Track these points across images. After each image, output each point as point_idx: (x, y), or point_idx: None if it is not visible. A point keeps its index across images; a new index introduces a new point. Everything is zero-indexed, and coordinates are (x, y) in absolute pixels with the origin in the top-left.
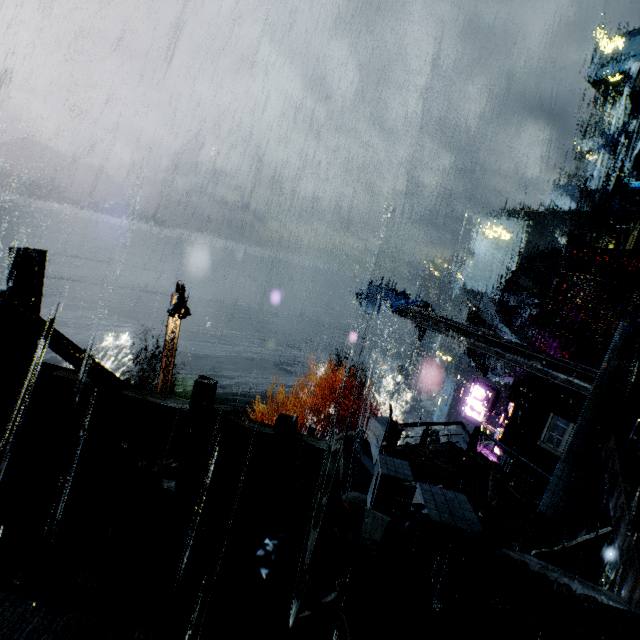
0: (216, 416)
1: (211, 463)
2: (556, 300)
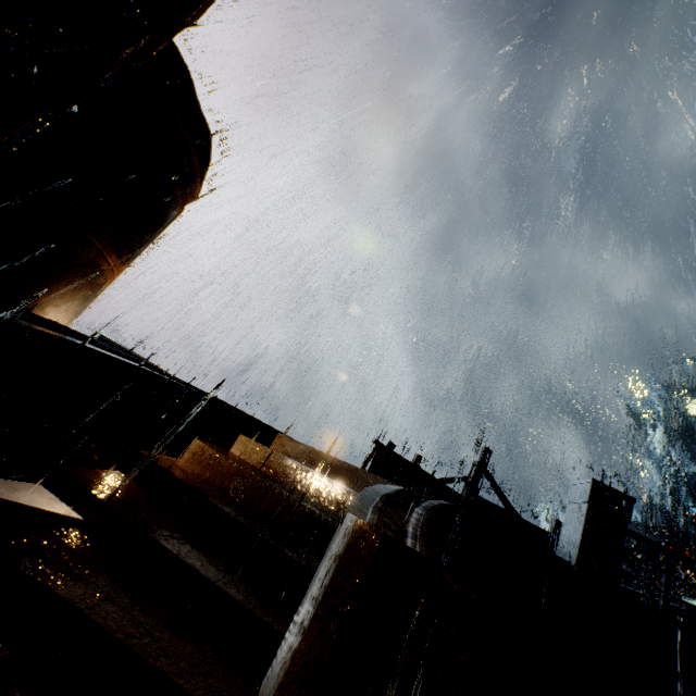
0: None
1: None
2: None
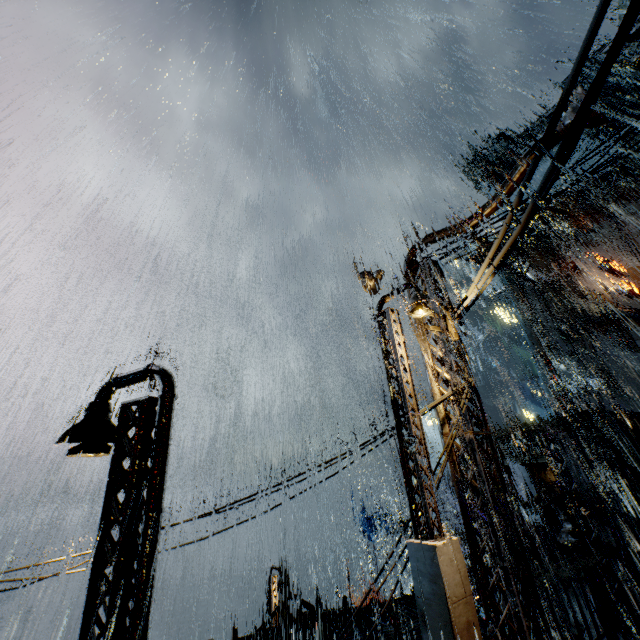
0: (352, 608)
1: (356, 628)
2: None
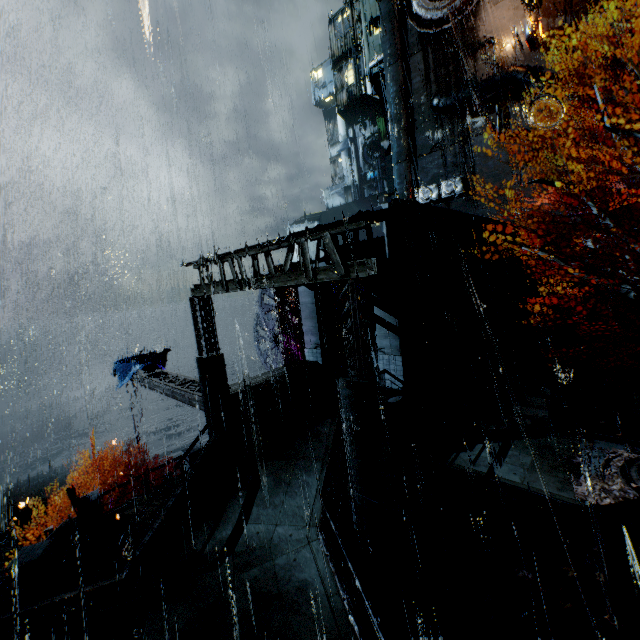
0: None
1: None
2: (281, 309)
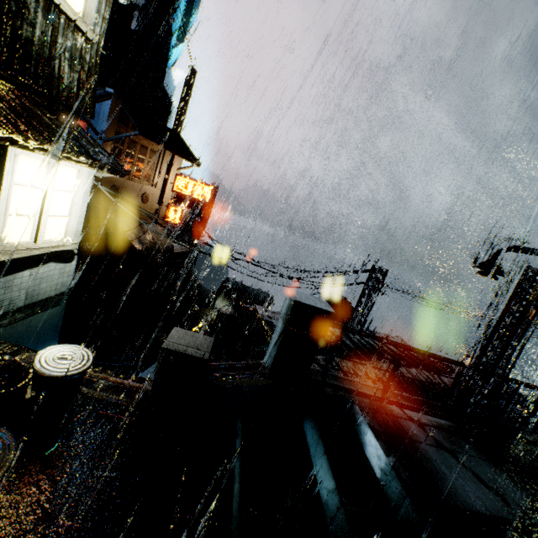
0: None
1: (537, 414)
2: None
